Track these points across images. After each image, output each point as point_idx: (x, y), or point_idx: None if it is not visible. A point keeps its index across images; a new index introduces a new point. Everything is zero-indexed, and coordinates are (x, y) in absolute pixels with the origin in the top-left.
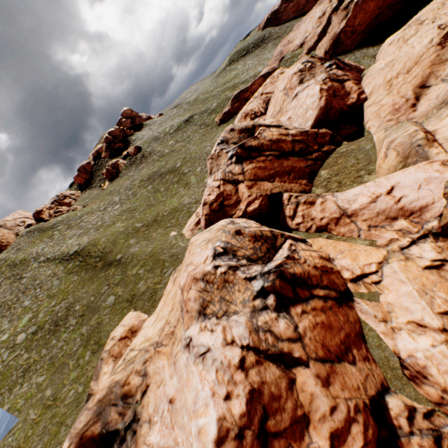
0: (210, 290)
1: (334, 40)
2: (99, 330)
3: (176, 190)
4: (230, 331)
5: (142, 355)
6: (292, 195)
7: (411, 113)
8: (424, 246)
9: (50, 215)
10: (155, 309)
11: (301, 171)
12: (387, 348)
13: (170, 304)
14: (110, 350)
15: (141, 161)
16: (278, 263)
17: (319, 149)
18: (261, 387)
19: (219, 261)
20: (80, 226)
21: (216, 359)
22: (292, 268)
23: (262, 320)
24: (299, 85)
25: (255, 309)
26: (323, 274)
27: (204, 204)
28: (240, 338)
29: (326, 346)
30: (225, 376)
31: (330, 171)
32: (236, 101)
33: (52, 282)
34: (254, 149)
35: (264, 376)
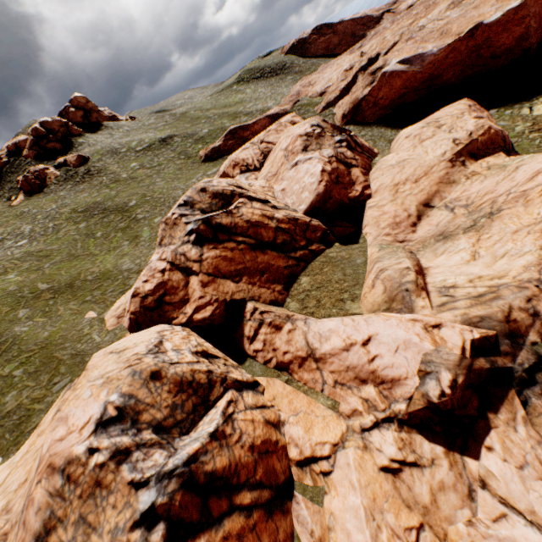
0: (68, 497)
1: (355, 106)
2: None
3: (119, 241)
4: None
5: None
6: (258, 309)
7: (410, 233)
8: (387, 435)
9: None
10: (17, 448)
11: (278, 272)
12: None
13: (28, 465)
14: None
15: (83, 178)
16: (194, 450)
17: (307, 246)
18: None
19: (102, 437)
20: None
21: None
22: (214, 460)
23: None
24: (302, 152)
25: None
26: (261, 458)
27: (135, 295)
28: None
29: None
30: None
31: (312, 280)
32: (231, 138)
33: None
34: (224, 229)
35: None
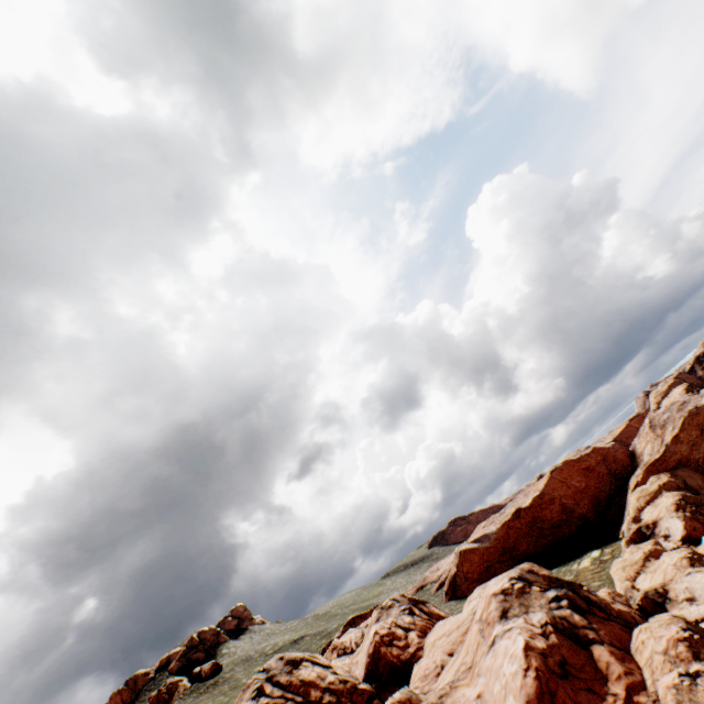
0: None
1: (452, 581)
2: None
3: None
4: None
5: None
6: None
7: (433, 682)
8: None
9: None
10: None
11: None
12: None
13: None
14: None
15: (207, 687)
16: None
17: None
18: None
19: None
20: None
21: None
22: None
23: None
24: (375, 622)
25: None
26: None
27: None
28: None
29: None
30: None
31: None
32: (349, 627)
33: None
34: (280, 685)
35: None
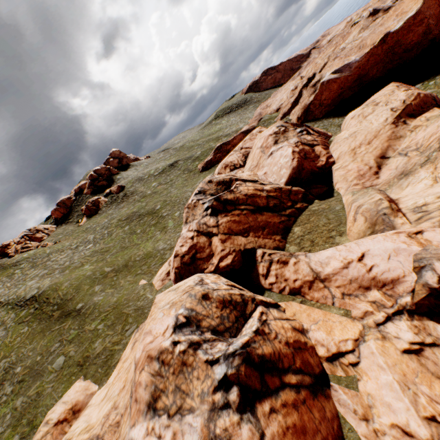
0: (164, 375)
1: (305, 109)
2: (37, 403)
3: (153, 233)
4: (182, 439)
5: None
6: (266, 252)
7: (374, 180)
8: (400, 324)
9: (16, 251)
10: (108, 377)
11: (275, 227)
12: None
13: (123, 378)
14: None
15: (122, 200)
16: (245, 340)
17: (292, 205)
18: None
19: (179, 335)
20: (45, 265)
21: None
22: (261, 347)
23: (222, 425)
24: (274, 145)
25: (215, 407)
26: (296, 352)
27: (176, 255)
28: None
29: None
30: None
31: (303, 228)
32: (218, 152)
33: None
34: (230, 202)
35: None
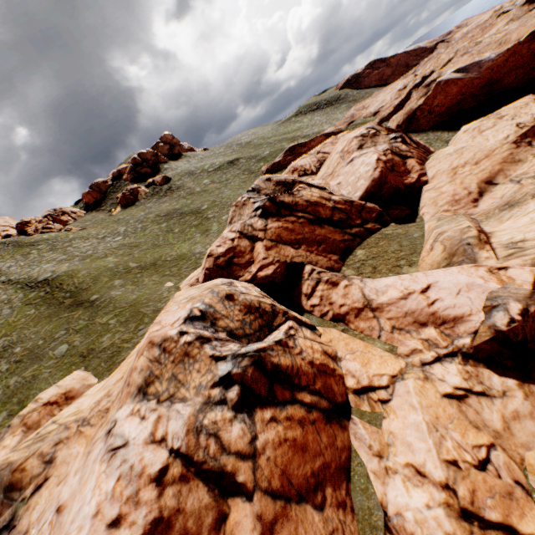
0: (163, 362)
1: (409, 116)
2: (31, 385)
3: (192, 234)
4: (166, 424)
5: (58, 432)
6: (315, 269)
7: (471, 208)
8: (450, 367)
9: (36, 230)
10: (110, 373)
11: (334, 245)
12: (374, 496)
13: (123, 370)
14: (26, 416)
15: (165, 193)
16: (262, 346)
17: (362, 224)
18: (173, 517)
19: (189, 326)
20: (65, 250)
21: (127, 460)
22: (279, 357)
23: (211, 418)
24: (357, 150)
25: (210, 401)
26: (320, 374)
27: (209, 255)
28: (173, 437)
29: (288, 475)
30: (127, 488)
31: (367, 252)
32: (290, 154)
33: (1, 310)
34: (286, 206)
35: (185, 501)
